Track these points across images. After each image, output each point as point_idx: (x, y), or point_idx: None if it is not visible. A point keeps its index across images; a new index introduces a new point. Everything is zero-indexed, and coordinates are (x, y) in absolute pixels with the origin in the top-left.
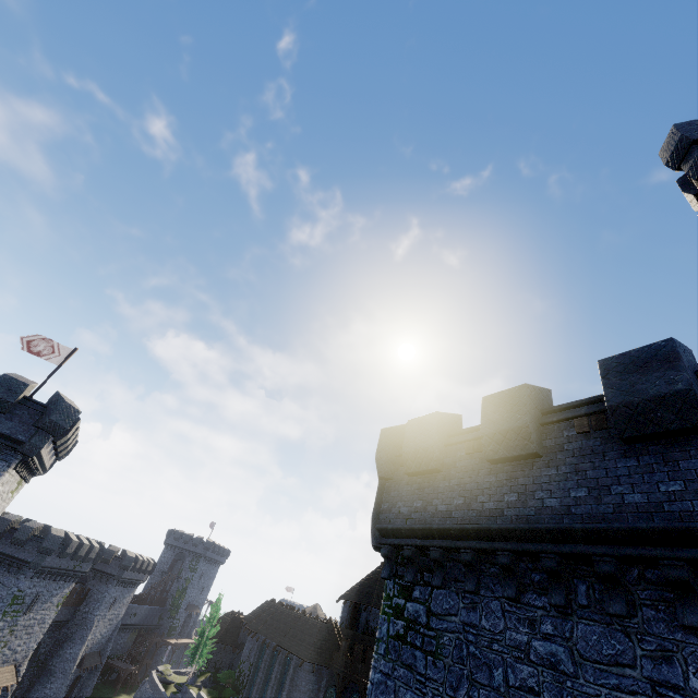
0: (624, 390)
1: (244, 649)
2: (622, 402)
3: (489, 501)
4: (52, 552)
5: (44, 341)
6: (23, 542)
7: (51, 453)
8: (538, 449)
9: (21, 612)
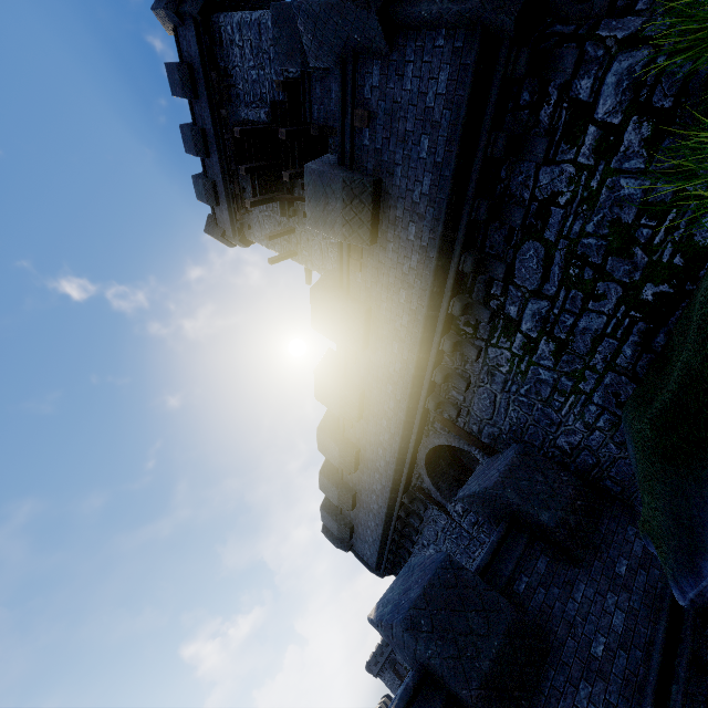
0: (333, 459)
1: None
2: (338, 464)
3: (371, 523)
4: None
5: None
6: None
7: None
8: (352, 494)
9: None
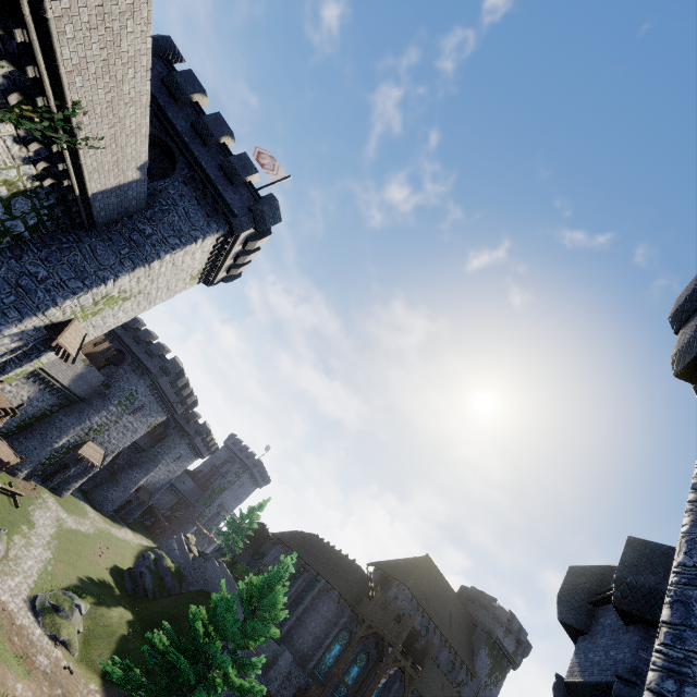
0: None
1: (269, 554)
2: None
3: None
4: (170, 374)
5: (269, 158)
6: (154, 355)
7: (230, 262)
8: None
9: (128, 410)
